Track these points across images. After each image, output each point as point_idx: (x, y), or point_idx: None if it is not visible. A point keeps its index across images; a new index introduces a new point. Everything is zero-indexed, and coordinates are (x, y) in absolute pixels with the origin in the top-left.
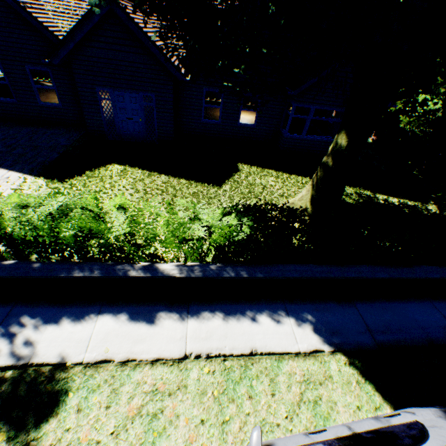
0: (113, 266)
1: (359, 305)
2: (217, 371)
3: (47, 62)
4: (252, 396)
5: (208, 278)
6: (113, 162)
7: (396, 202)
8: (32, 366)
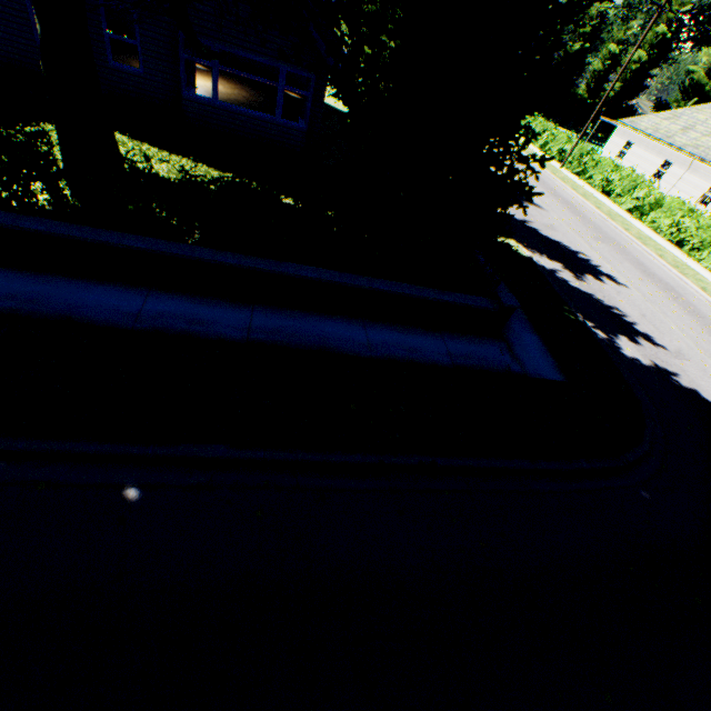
0: None
1: (3, 272)
2: None
3: None
4: None
5: None
6: None
7: None
8: None
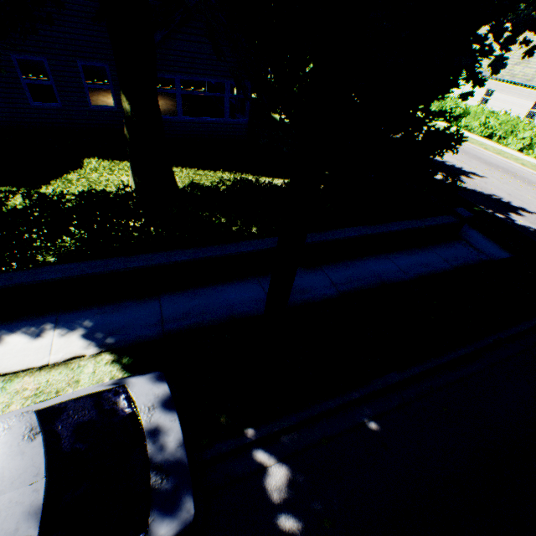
0: None
1: (165, 297)
2: None
3: None
4: None
5: None
6: None
7: (280, 184)
8: None
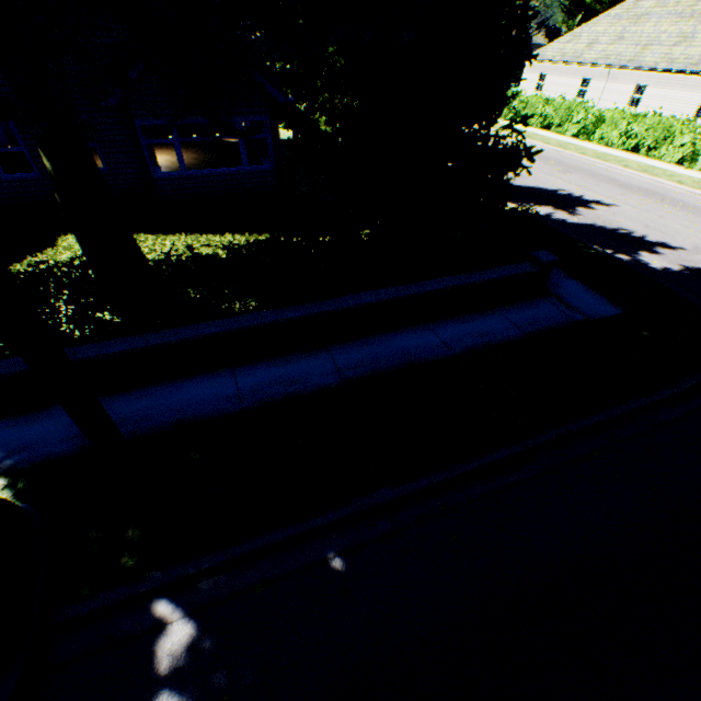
0: None
1: (101, 401)
2: None
3: None
4: None
5: None
6: None
7: None
8: None
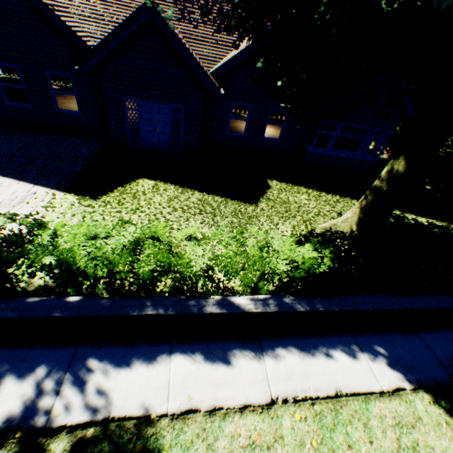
0: (186, 301)
1: (423, 336)
2: (309, 417)
3: (76, 69)
4: (351, 444)
5: (282, 312)
6: (143, 177)
7: (424, 222)
8: (114, 420)
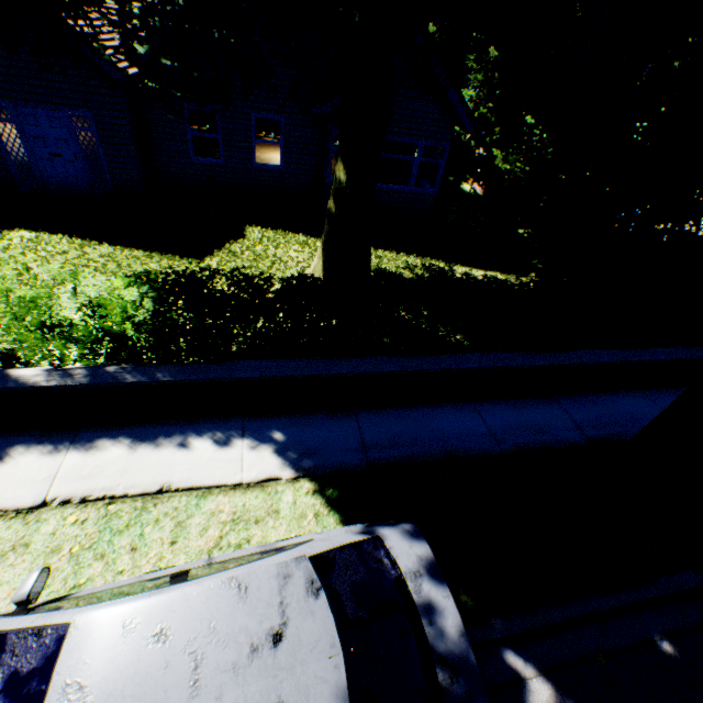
0: None
1: (362, 415)
2: (92, 520)
3: None
4: (138, 547)
5: (104, 387)
6: (19, 227)
7: (481, 276)
8: None
